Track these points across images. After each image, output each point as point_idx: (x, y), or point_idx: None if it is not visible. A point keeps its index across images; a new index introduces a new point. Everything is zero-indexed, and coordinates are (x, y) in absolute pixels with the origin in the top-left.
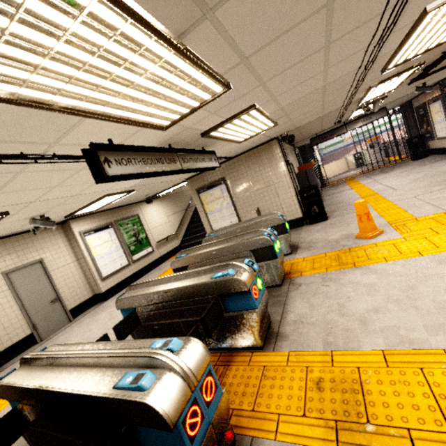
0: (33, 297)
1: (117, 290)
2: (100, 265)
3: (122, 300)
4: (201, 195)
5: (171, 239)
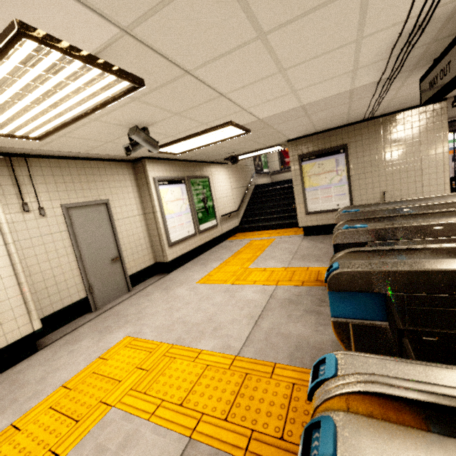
0: (92, 249)
1: (180, 263)
2: (169, 226)
3: (356, 275)
4: (305, 164)
5: (232, 216)
